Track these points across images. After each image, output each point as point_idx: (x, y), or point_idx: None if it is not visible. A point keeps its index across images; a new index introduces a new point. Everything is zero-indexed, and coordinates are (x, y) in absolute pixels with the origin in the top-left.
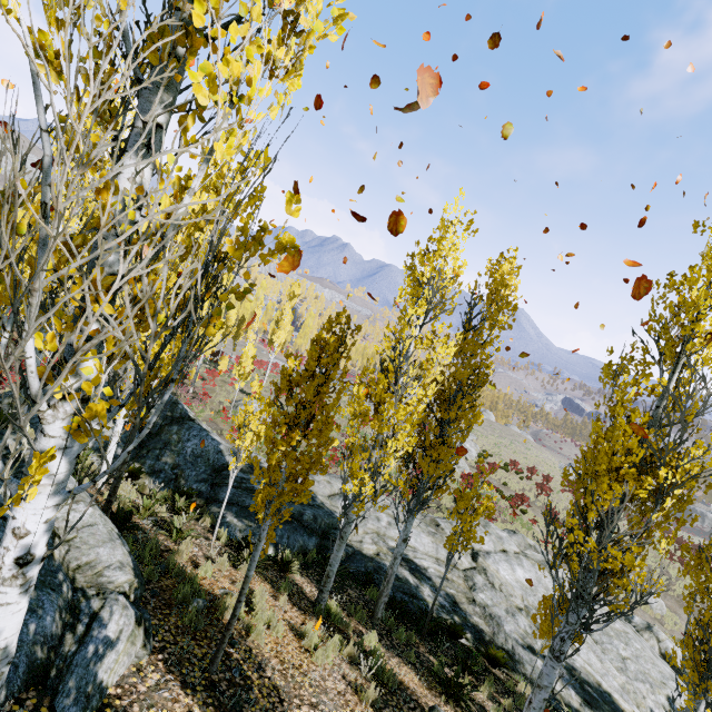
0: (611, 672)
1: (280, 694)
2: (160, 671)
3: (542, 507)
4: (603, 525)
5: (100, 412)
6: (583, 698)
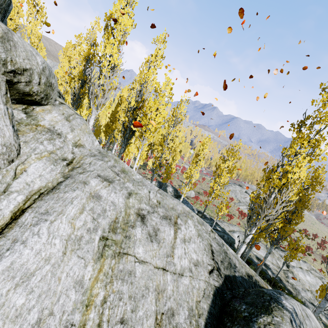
0: None
1: None
2: None
3: (319, 255)
4: None
5: (263, 226)
6: None
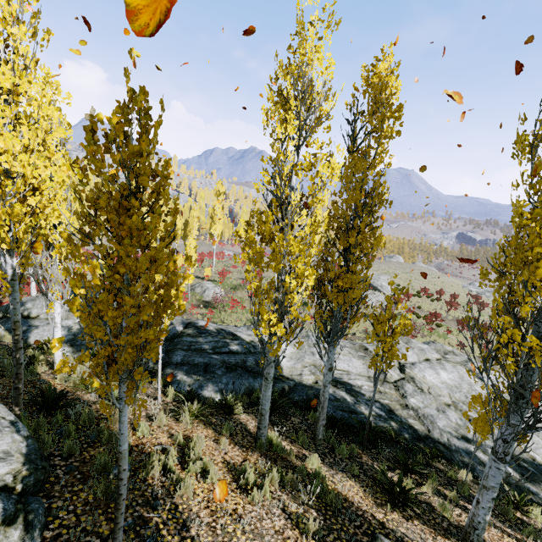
0: (540, 444)
1: None
2: None
3: (453, 320)
4: (540, 318)
5: None
6: (521, 473)
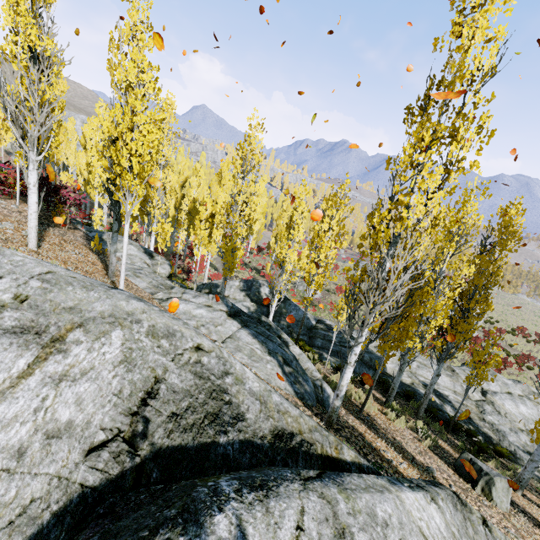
0: None
1: (387, 430)
2: (344, 410)
3: None
4: None
5: (377, 326)
6: None
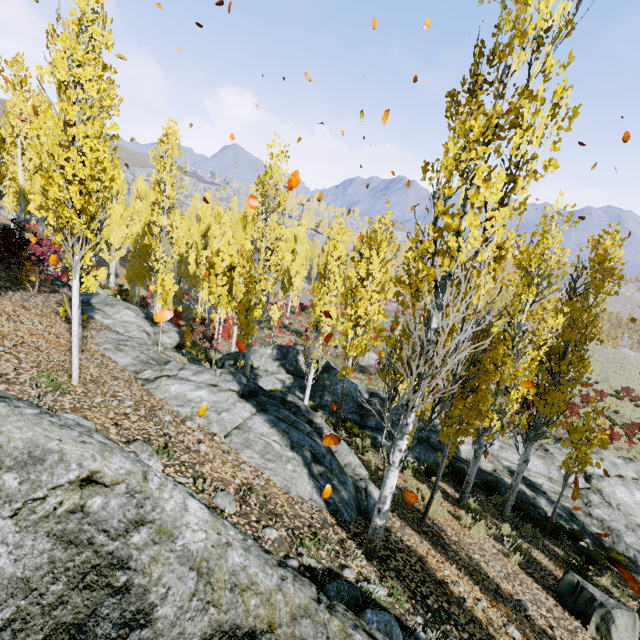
0: None
1: (460, 545)
2: (399, 520)
3: None
4: None
5: (428, 409)
6: None
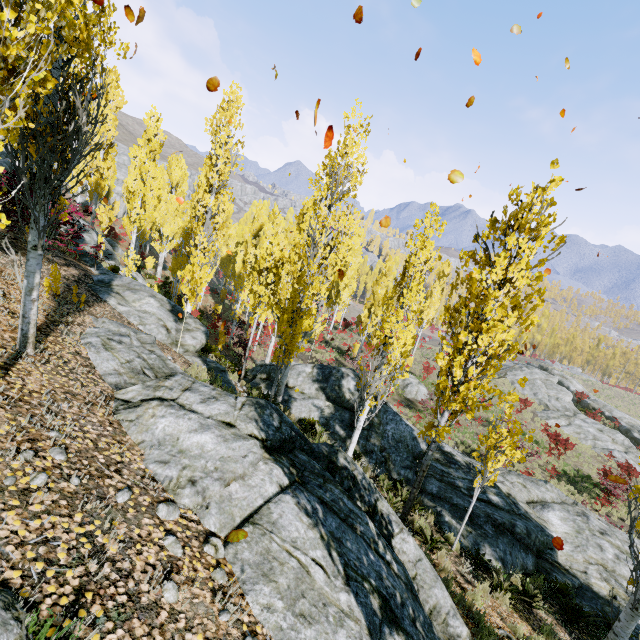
0: None
1: None
2: None
3: None
4: None
5: None
6: None
